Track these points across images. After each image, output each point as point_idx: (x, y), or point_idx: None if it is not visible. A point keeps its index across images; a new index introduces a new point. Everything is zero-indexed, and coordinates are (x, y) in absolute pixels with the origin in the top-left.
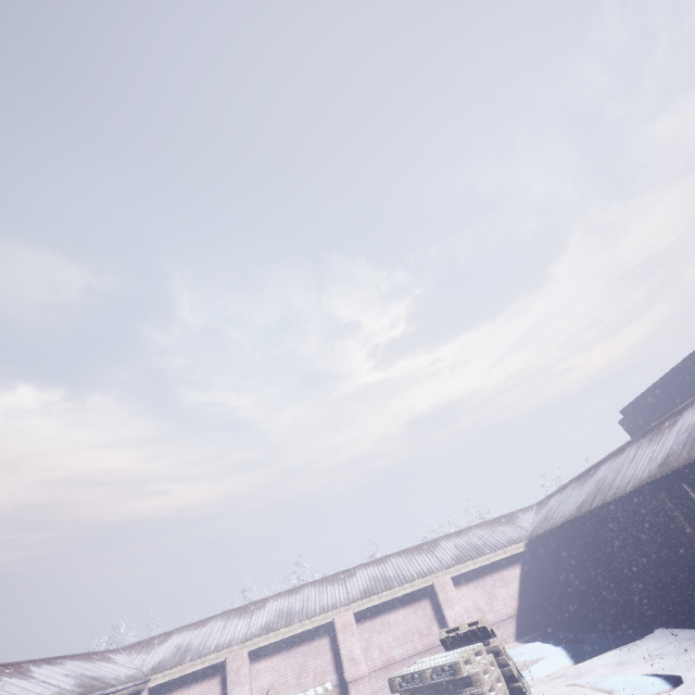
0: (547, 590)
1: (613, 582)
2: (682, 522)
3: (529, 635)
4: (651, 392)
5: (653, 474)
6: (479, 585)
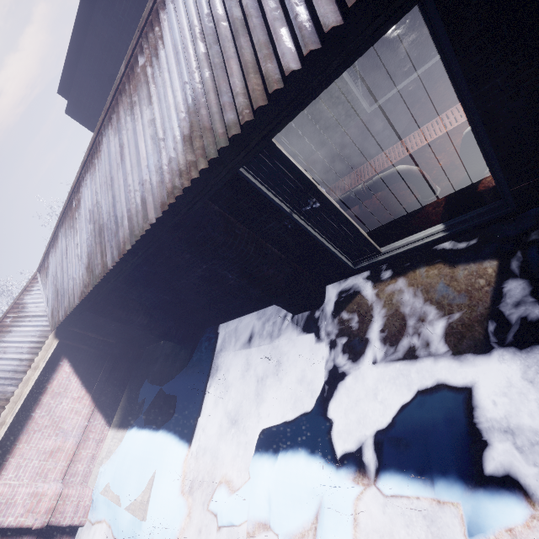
0: (108, 353)
1: (167, 317)
2: (238, 227)
3: (119, 407)
4: (82, 36)
5: (183, 164)
6: (32, 433)
